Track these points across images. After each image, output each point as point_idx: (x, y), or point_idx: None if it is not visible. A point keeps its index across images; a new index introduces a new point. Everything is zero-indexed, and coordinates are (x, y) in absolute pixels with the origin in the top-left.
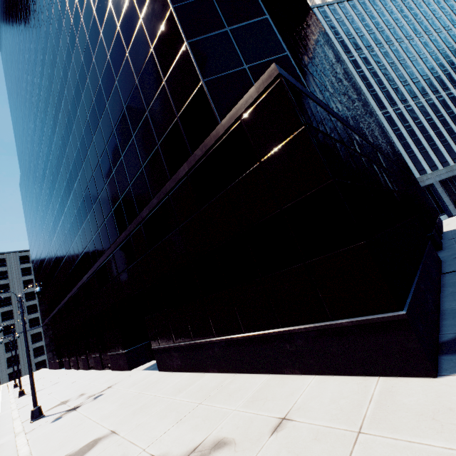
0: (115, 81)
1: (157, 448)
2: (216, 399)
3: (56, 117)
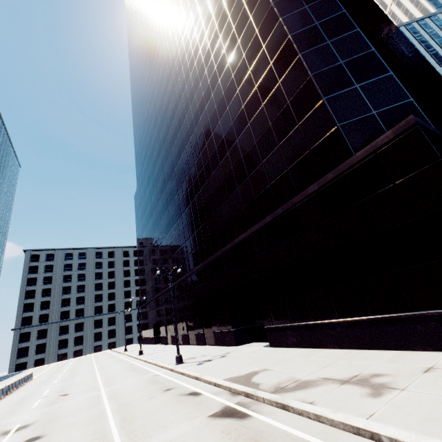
0: (248, 124)
1: (319, 375)
2: (352, 359)
3: (182, 148)
